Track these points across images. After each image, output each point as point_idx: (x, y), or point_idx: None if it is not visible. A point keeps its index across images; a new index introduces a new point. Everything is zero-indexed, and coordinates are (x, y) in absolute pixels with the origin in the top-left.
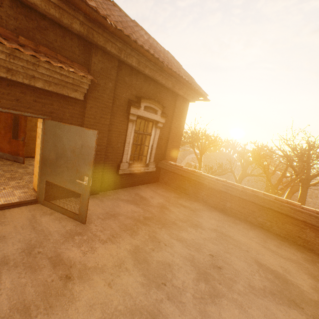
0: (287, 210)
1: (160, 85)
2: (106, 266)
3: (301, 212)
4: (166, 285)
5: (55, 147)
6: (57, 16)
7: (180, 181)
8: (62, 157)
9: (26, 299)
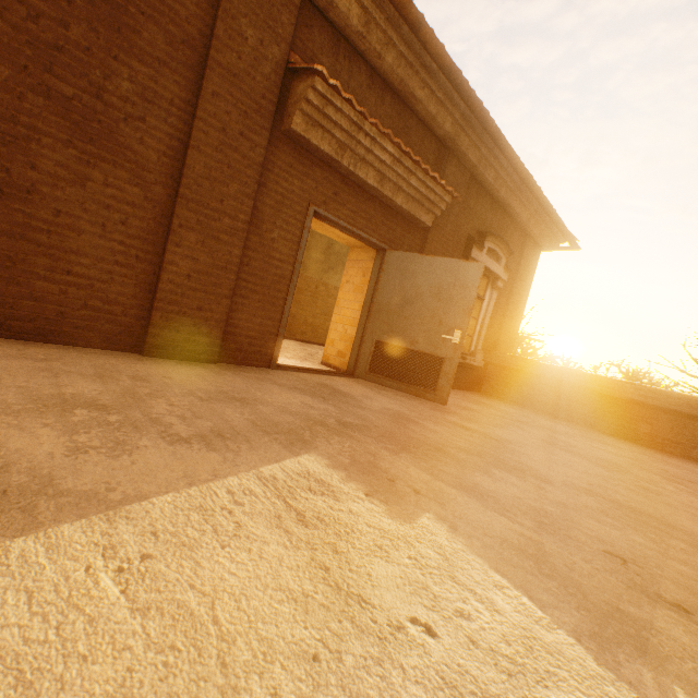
0: None
1: (506, 217)
2: (527, 443)
3: None
4: (627, 473)
5: (401, 290)
6: (433, 114)
7: (532, 388)
8: (412, 304)
9: (473, 441)
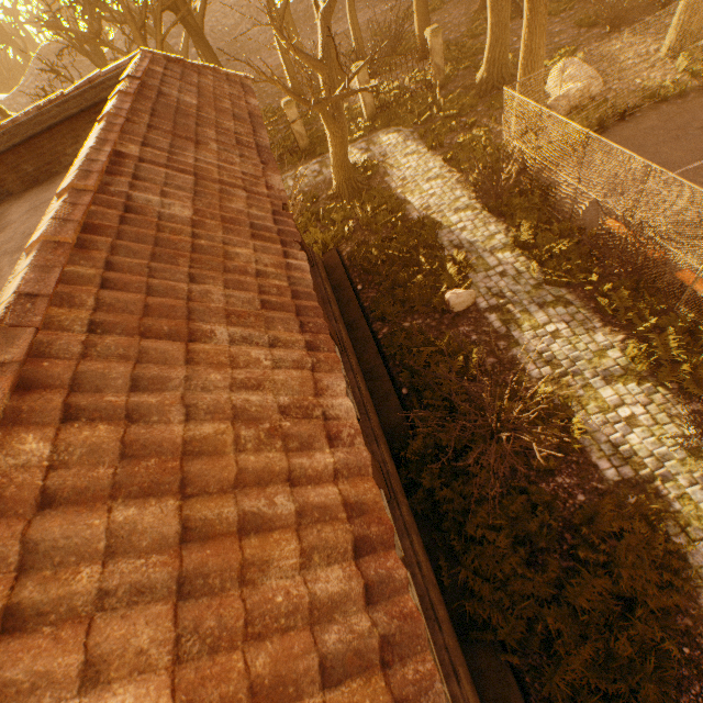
0: (59, 112)
1: None
2: None
3: (67, 102)
4: None
5: None
6: None
7: None
8: None
9: None
